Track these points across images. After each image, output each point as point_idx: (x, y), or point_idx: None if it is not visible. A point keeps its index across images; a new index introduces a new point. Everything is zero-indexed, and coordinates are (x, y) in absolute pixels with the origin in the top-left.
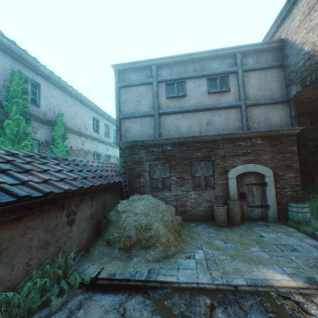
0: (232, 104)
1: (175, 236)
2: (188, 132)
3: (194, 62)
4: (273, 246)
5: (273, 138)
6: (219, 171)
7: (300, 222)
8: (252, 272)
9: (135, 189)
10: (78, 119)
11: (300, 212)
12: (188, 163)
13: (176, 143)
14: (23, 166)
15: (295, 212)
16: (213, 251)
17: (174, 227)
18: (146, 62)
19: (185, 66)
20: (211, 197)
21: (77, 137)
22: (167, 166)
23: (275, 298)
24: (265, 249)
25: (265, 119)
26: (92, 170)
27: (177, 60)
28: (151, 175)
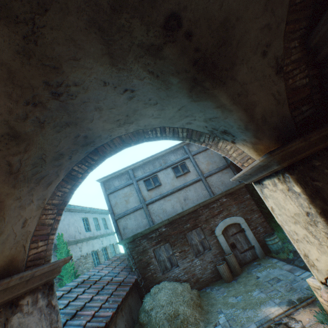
0: (195, 180)
1: (199, 311)
2: (173, 211)
3: (158, 159)
4: (266, 283)
5: (232, 194)
6: (208, 232)
7: (278, 251)
8: (257, 314)
9: (149, 278)
10: (71, 228)
11: (274, 243)
12: (183, 236)
13: (167, 223)
14: (70, 310)
15: (271, 244)
16: (230, 310)
17: (195, 303)
18: (123, 170)
19: (152, 163)
20: (212, 257)
21: (74, 246)
22: (168, 245)
23: (274, 327)
24: (261, 289)
25: (221, 182)
26: (109, 280)
27: (145, 161)
28: (157, 258)
